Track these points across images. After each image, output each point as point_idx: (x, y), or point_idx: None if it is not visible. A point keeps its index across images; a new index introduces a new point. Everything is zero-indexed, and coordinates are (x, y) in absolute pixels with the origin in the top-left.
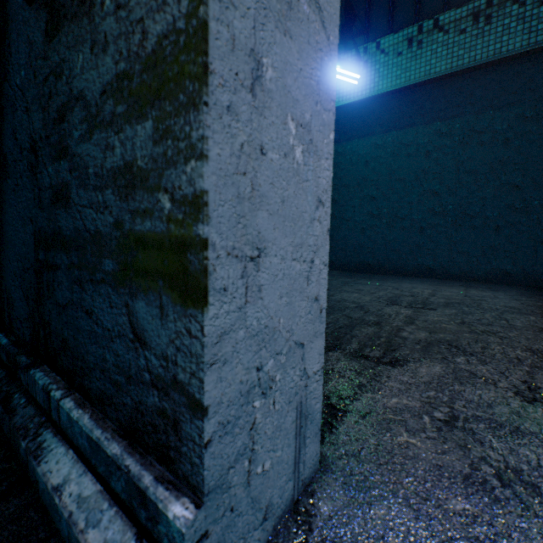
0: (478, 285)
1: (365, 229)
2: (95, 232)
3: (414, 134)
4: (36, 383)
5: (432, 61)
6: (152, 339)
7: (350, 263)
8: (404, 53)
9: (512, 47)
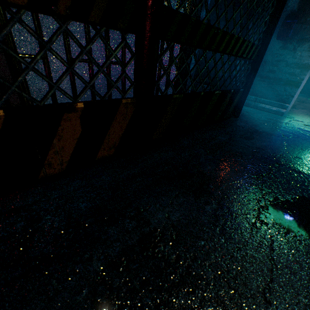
0: None
1: None
2: (280, 78)
3: None
4: (250, 97)
5: None
6: (287, 91)
7: None
8: None
9: None
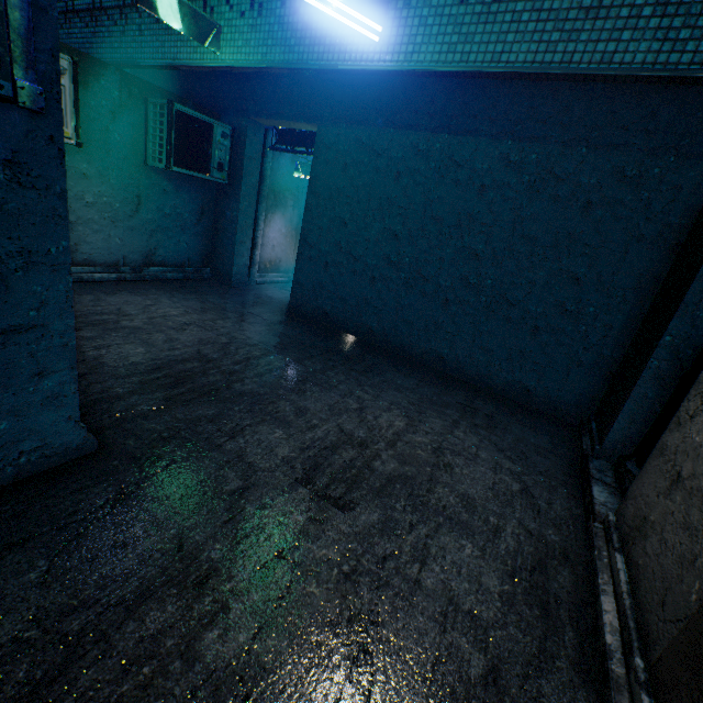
0: (485, 405)
1: (376, 279)
2: None
3: (473, 149)
4: None
5: (509, 36)
6: None
7: (349, 322)
8: (471, 1)
9: (630, 59)
